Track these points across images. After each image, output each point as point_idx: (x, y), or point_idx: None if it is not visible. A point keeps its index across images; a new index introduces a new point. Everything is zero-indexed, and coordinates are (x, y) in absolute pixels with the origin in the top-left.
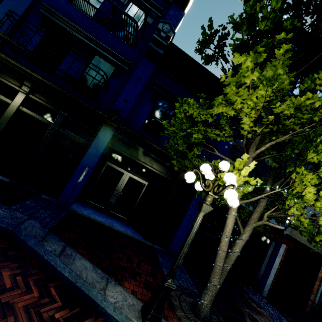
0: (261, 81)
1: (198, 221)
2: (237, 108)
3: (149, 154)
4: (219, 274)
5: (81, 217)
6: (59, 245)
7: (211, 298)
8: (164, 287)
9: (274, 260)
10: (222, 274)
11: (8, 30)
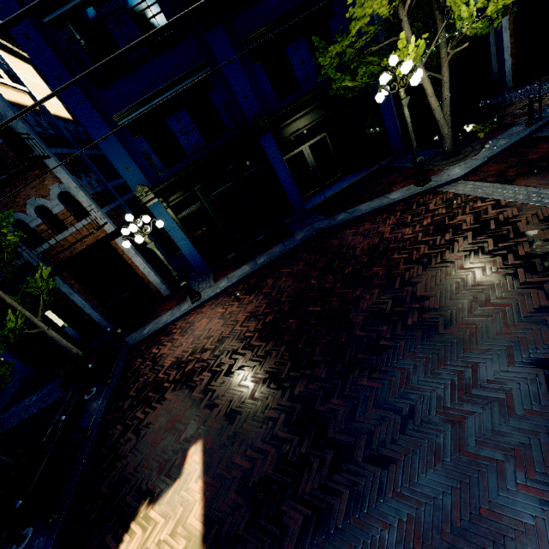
0: None
1: (407, 114)
2: (370, 13)
3: (308, 110)
4: (445, 124)
5: (319, 205)
6: (343, 215)
7: (450, 141)
8: (417, 164)
9: (502, 41)
10: (447, 122)
11: (137, 168)
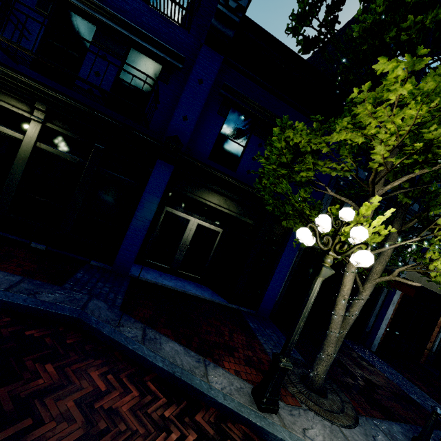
0: (415, 96)
1: (316, 288)
2: (369, 134)
3: (224, 192)
4: (335, 342)
5: (146, 284)
6: (137, 328)
7: (326, 368)
8: (280, 368)
9: (387, 310)
10: (337, 342)
11: None
